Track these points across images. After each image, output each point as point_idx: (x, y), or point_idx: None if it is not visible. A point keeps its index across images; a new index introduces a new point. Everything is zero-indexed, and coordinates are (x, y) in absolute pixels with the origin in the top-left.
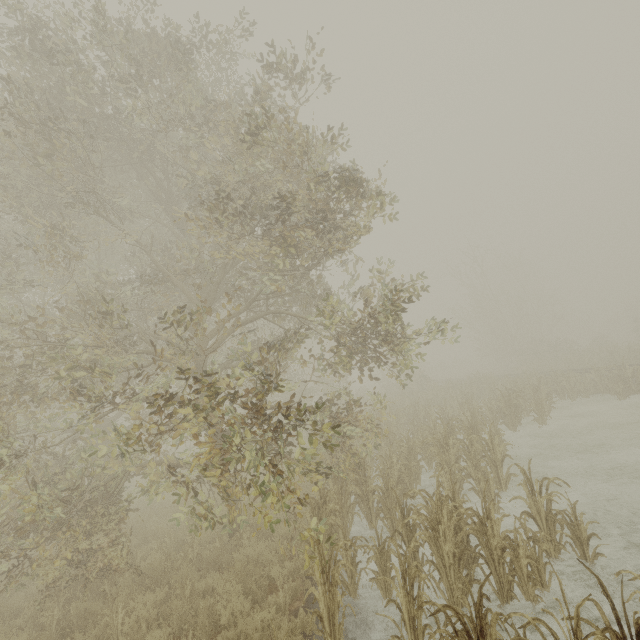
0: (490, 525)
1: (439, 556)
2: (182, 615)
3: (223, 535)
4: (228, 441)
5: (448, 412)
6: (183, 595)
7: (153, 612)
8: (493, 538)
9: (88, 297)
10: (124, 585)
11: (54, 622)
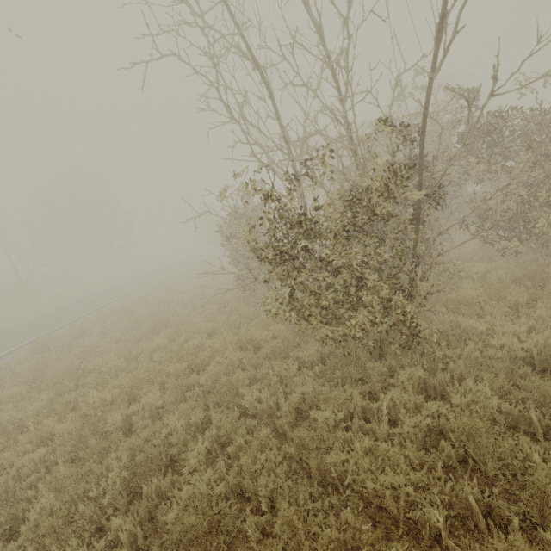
0: None
1: None
2: None
3: None
4: None
5: None
6: None
7: None
8: None
9: None
10: None
11: None
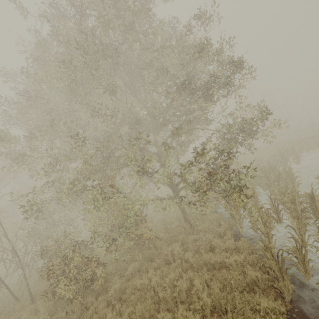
0: (314, 198)
1: (296, 211)
2: (192, 248)
3: (186, 223)
4: (221, 179)
5: (254, 165)
6: (189, 242)
7: (181, 248)
8: (316, 202)
9: (107, 135)
10: (159, 243)
11: (140, 258)
